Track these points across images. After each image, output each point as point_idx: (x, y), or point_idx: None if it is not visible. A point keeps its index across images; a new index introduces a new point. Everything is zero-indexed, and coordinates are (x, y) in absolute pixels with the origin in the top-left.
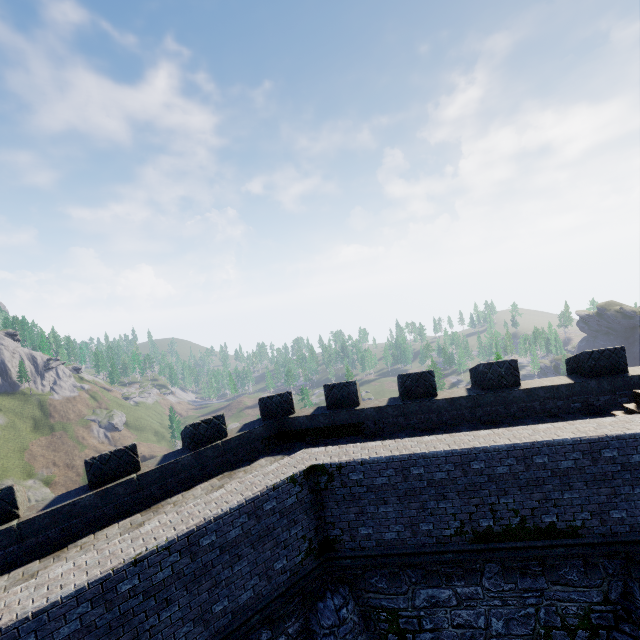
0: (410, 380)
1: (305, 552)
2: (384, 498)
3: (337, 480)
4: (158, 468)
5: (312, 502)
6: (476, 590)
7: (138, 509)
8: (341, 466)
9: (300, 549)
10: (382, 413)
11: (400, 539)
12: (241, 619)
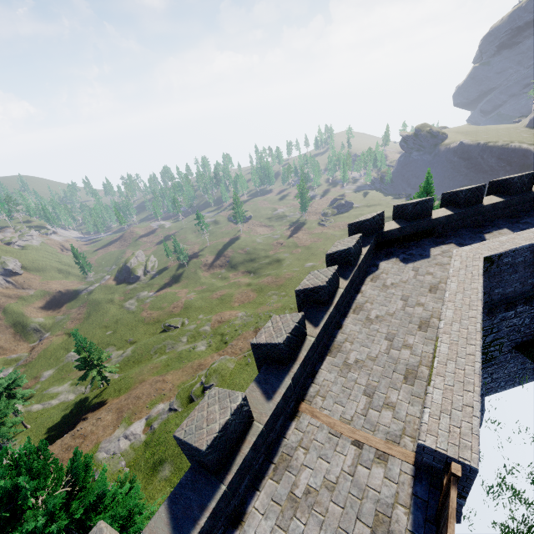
0: (470, 193)
1: None
2: (516, 270)
3: (495, 264)
4: (349, 282)
5: None
6: (526, 308)
7: (344, 312)
8: (501, 255)
9: None
10: (449, 219)
11: (514, 291)
12: None
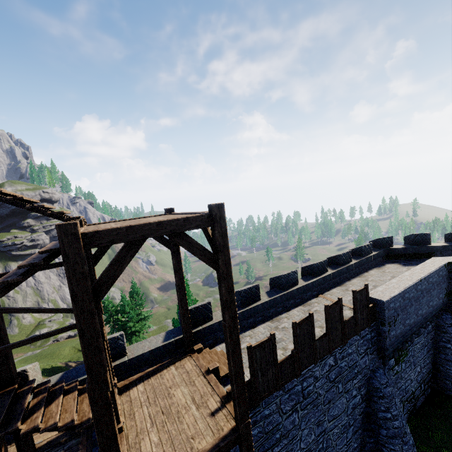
0: None
1: (445, 294)
2: None
3: None
4: (358, 261)
5: (447, 276)
6: None
7: (353, 276)
8: None
9: (444, 292)
10: (445, 248)
11: None
12: (434, 310)
